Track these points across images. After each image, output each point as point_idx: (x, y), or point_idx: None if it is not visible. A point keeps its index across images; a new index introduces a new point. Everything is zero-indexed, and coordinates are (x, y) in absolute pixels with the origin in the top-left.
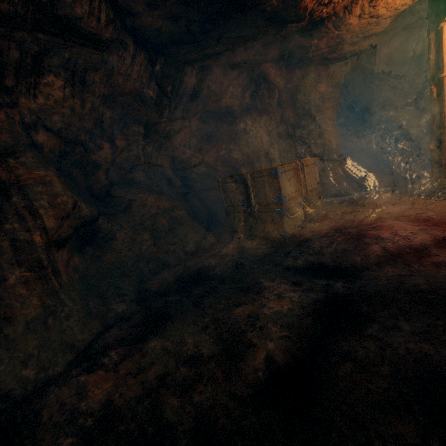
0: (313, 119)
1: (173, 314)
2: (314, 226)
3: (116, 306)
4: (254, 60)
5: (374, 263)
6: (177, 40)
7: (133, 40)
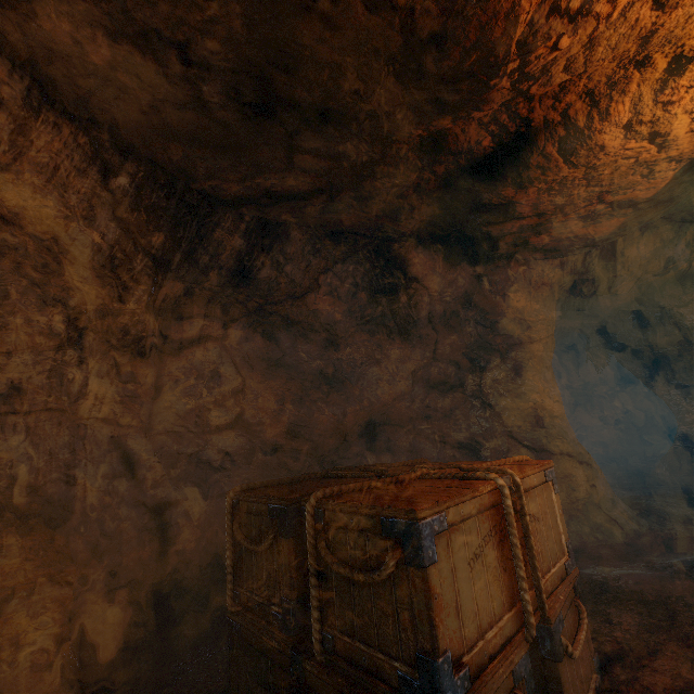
0: (504, 358)
1: None
2: None
3: None
4: (378, 228)
5: None
6: (178, 127)
7: (32, 86)
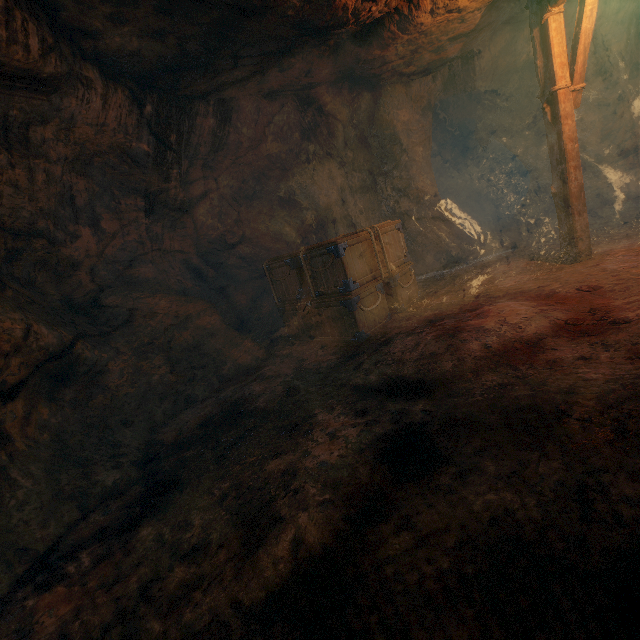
0: (398, 162)
1: (185, 479)
2: (403, 318)
3: (105, 477)
4: (298, 84)
5: (470, 370)
6: (171, 66)
7: (100, 72)
